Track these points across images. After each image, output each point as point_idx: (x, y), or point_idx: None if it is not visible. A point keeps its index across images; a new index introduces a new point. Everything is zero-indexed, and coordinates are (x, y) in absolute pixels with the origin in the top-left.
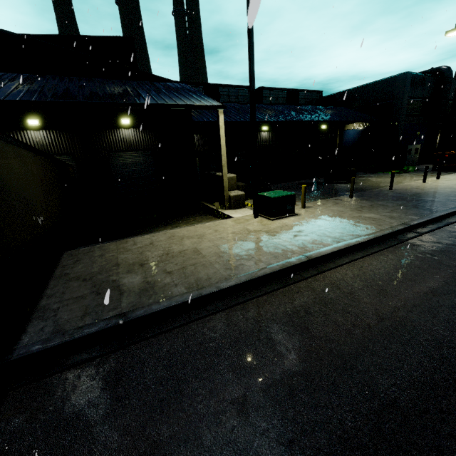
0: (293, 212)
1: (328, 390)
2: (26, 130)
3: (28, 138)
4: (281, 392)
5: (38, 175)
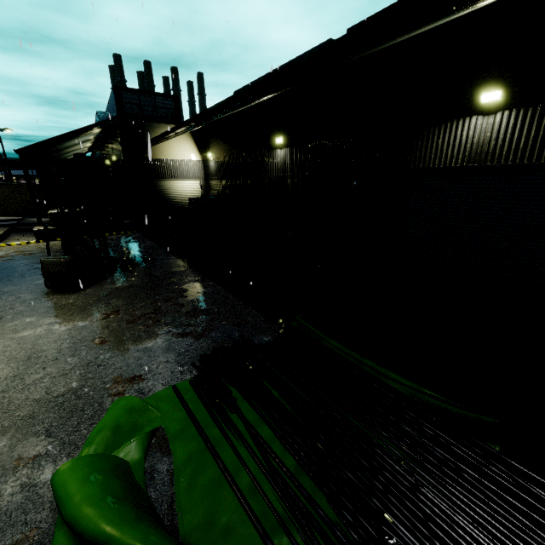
0: None
1: None
2: None
3: None
4: None
5: (2, 193)
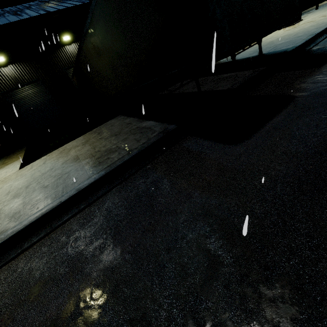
0: (300, 19)
1: None
2: None
3: None
4: None
5: None
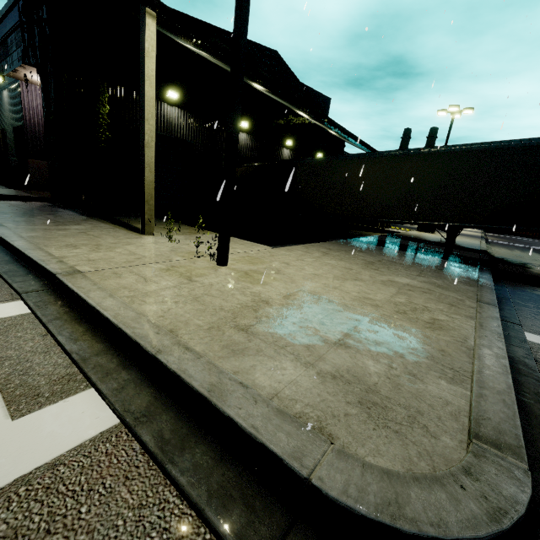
0: (434, 232)
1: (538, 259)
2: (283, 147)
3: (282, 153)
4: (533, 258)
5: None
